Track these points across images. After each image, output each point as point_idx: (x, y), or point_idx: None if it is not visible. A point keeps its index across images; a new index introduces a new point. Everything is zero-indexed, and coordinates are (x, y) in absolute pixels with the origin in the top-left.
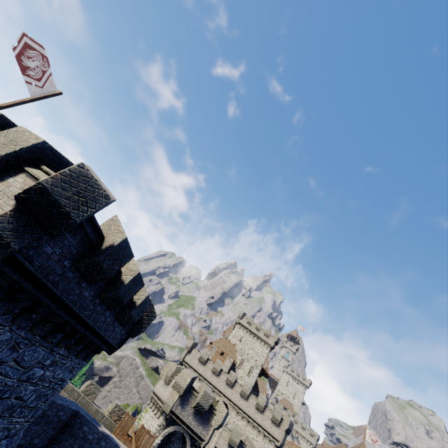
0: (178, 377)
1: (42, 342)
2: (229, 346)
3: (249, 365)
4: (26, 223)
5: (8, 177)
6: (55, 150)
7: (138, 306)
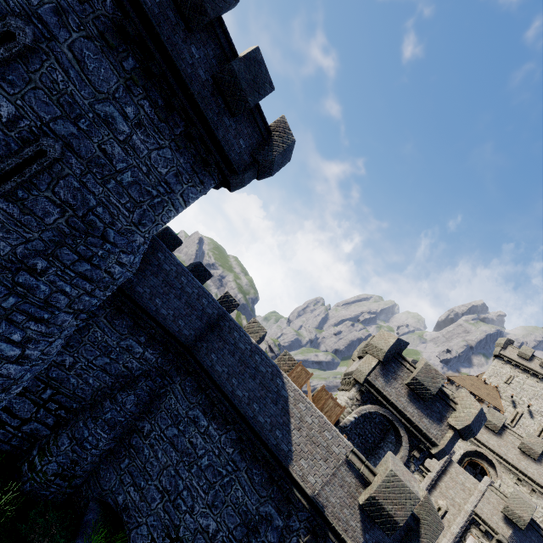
0: (373, 338)
1: (105, 50)
2: (485, 387)
3: (536, 425)
4: None
5: None
6: None
7: (242, 60)
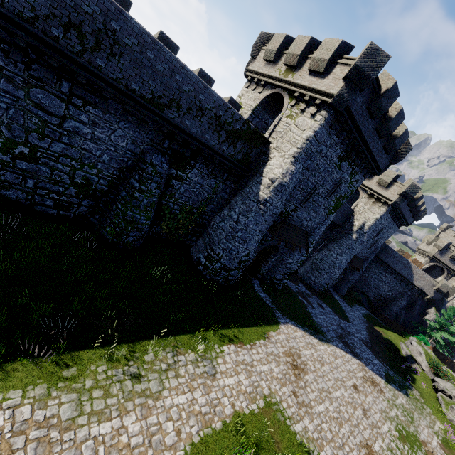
0: (437, 242)
1: (392, 222)
2: None
3: None
4: (401, 199)
5: (390, 187)
6: (398, 175)
7: (421, 211)
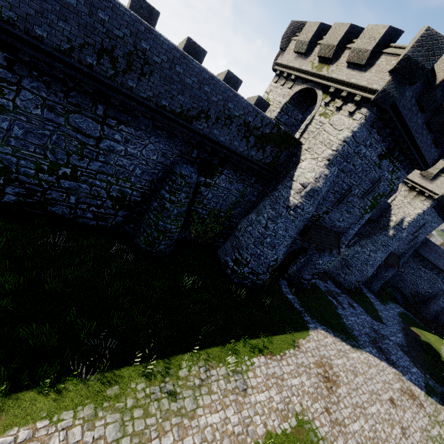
0: None
1: (437, 216)
2: None
3: None
4: None
5: (436, 179)
6: None
7: None
